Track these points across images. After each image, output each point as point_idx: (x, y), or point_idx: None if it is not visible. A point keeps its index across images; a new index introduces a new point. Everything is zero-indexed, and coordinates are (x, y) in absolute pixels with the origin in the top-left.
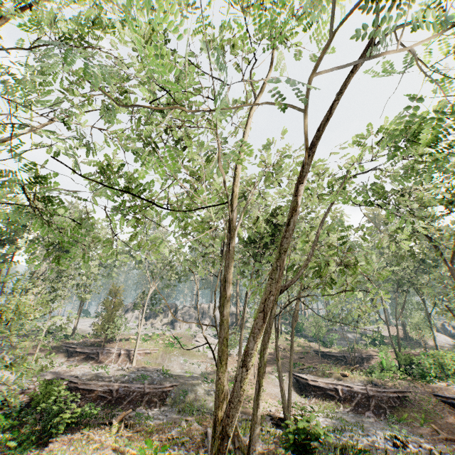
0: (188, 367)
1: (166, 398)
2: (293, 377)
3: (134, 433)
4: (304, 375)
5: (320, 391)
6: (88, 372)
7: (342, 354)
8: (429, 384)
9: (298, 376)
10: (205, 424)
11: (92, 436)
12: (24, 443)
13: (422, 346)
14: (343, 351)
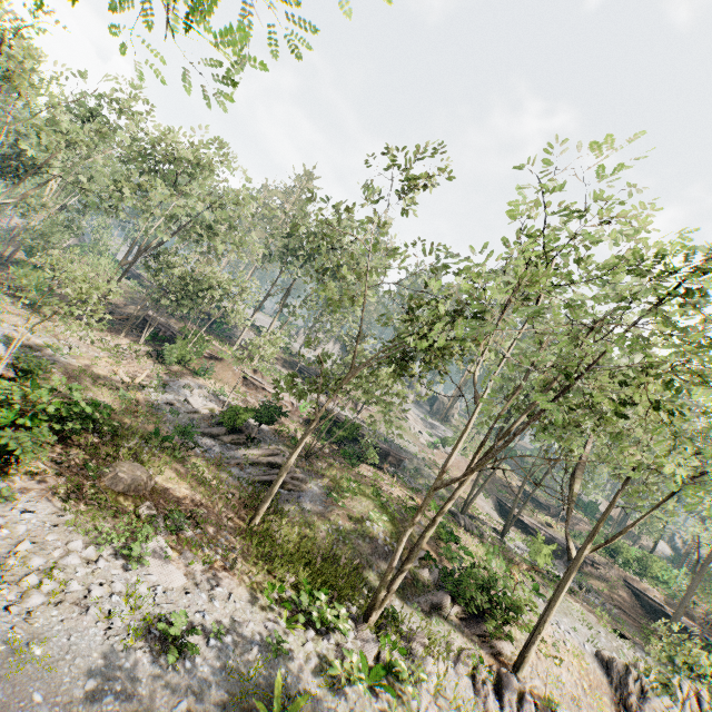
0: (403, 442)
1: (400, 465)
2: (497, 501)
3: (401, 485)
4: (510, 504)
5: (522, 525)
6: (336, 409)
7: (548, 505)
8: (625, 572)
9: (504, 503)
10: (442, 503)
11: (379, 474)
12: (352, 461)
13: (634, 541)
14: (549, 502)
